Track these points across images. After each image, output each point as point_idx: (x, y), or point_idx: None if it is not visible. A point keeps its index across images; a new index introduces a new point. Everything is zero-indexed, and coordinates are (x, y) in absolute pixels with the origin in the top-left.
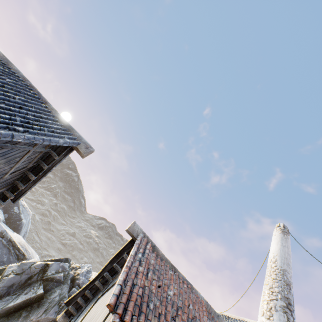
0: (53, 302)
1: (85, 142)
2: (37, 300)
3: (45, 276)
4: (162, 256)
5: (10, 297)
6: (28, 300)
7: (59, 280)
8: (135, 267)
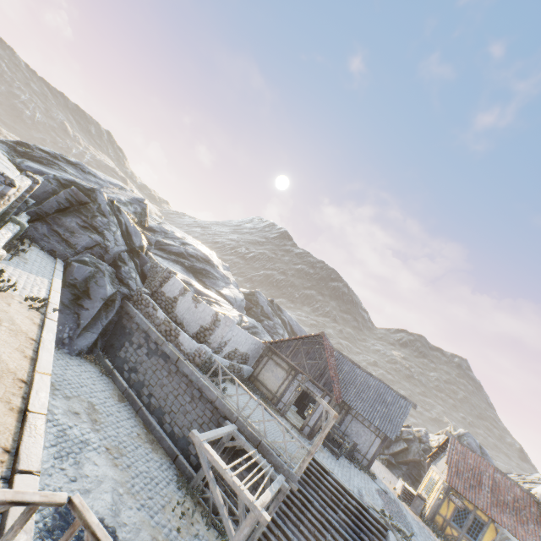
0: (415, 451)
1: (413, 403)
2: (406, 449)
3: (403, 437)
4: (464, 445)
5: (392, 446)
6: (402, 449)
7: (411, 440)
8: (451, 452)
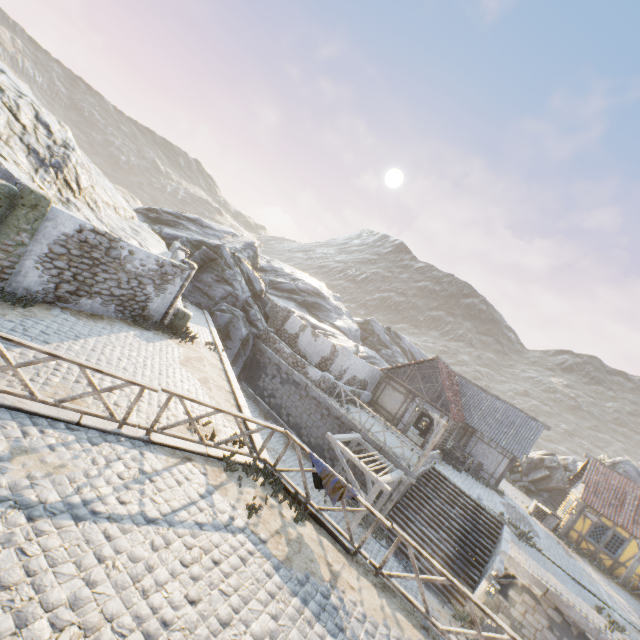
0: (558, 479)
1: (546, 425)
2: (548, 477)
3: (544, 465)
4: (608, 467)
5: (532, 474)
6: (543, 476)
7: (554, 468)
8: (590, 473)
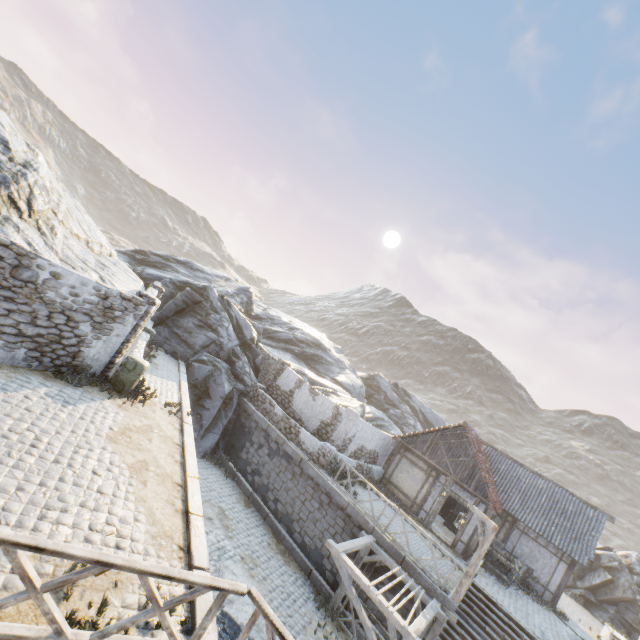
0: (624, 586)
1: (607, 514)
2: (610, 582)
3: (602, 564)
4: None
5: (588, 577)
6: (603, 581)
7: (616, 568)
8: None
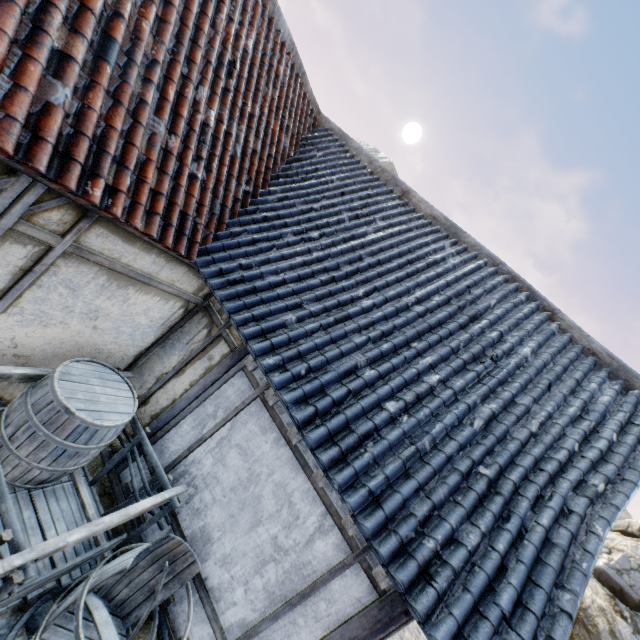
0: None
1: None
2: None
3: None
4: None
5: None
6: None
7: None
8: None
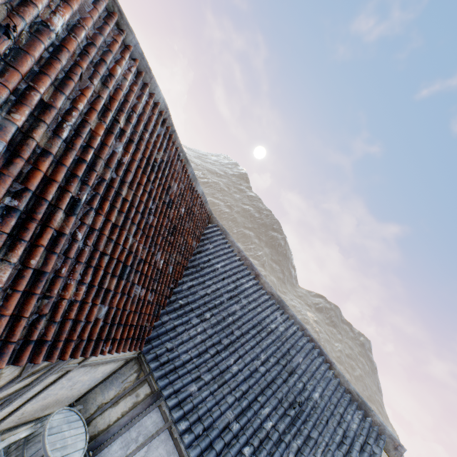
0: None
1: (390, 435)
2: None
3: None
4: None
5: None
6: None
7: None
8: None
